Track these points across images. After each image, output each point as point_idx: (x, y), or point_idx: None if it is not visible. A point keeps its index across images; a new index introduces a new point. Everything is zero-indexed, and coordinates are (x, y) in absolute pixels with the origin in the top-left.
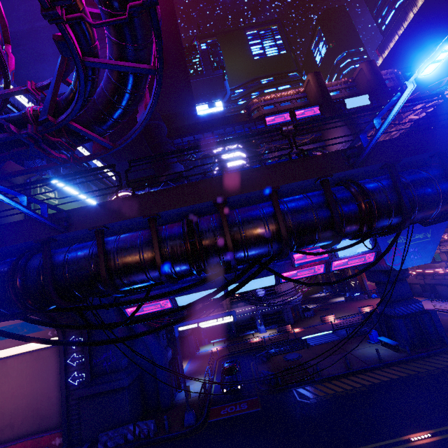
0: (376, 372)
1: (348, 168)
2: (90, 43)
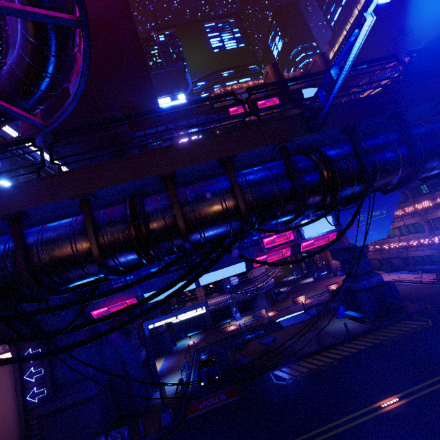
0: (345, 345)
1: (307, 132)
2: None
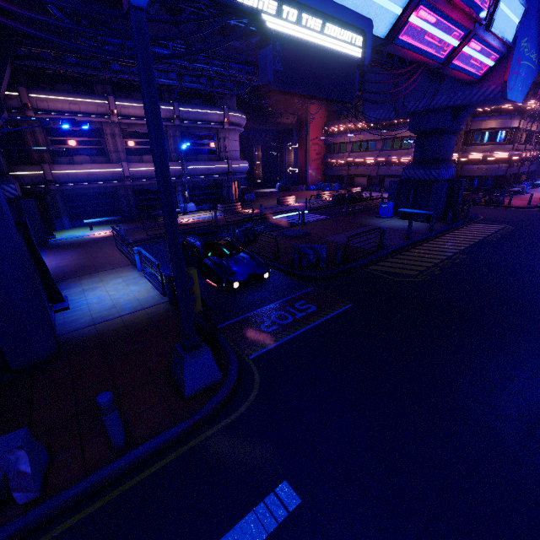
0: (441, 241)
1: None
2: None
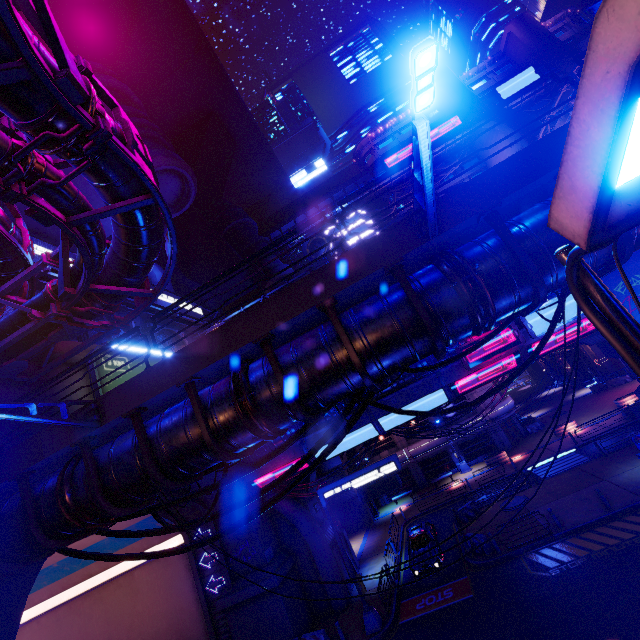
0: None
1: (422, 241)
2: (70, 199)
